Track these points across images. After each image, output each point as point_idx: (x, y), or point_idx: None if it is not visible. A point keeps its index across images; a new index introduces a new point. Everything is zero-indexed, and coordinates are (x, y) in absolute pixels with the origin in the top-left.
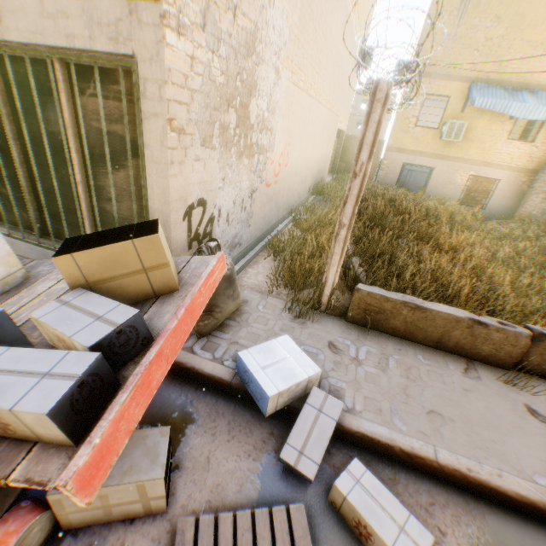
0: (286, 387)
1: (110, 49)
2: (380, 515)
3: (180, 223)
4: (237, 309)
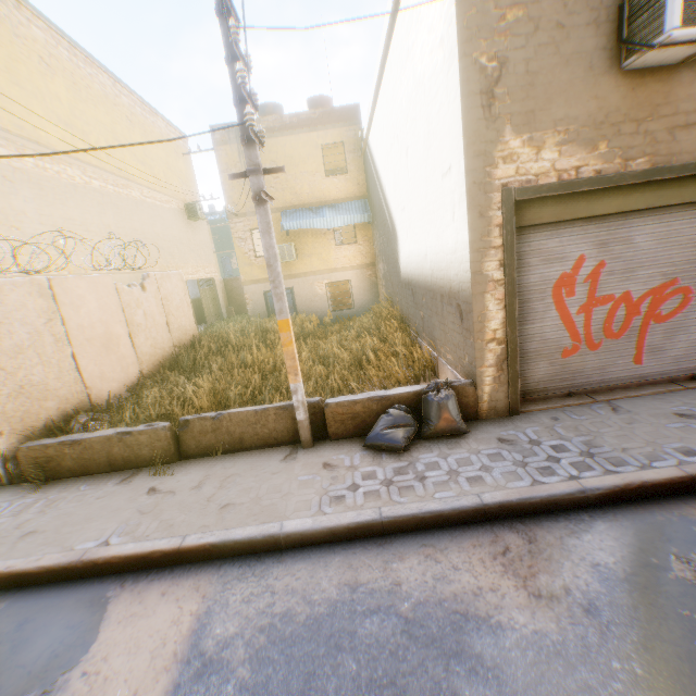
0: None
1: None
2: None
3: None
4: None
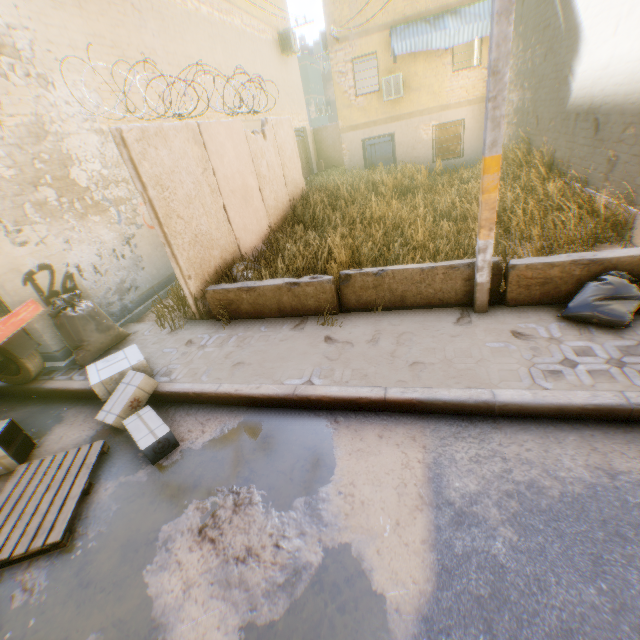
0: (108, 377)
1: None
2: (142, 429)
3: (24, 289)
4: (125, 340)
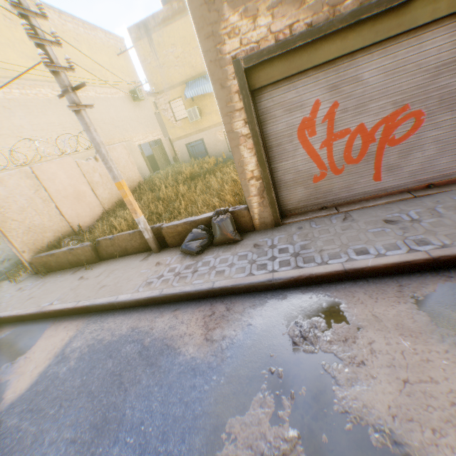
0: None
1: None
2: None
3: None
4: None
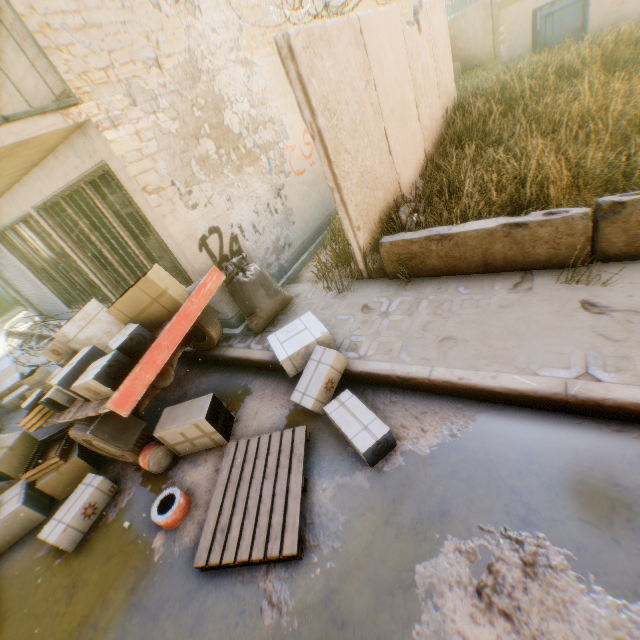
0: (294, 352)
1: (94, 163)
2: (351, 422)
3: (199, 255)
4: (289, 304)
